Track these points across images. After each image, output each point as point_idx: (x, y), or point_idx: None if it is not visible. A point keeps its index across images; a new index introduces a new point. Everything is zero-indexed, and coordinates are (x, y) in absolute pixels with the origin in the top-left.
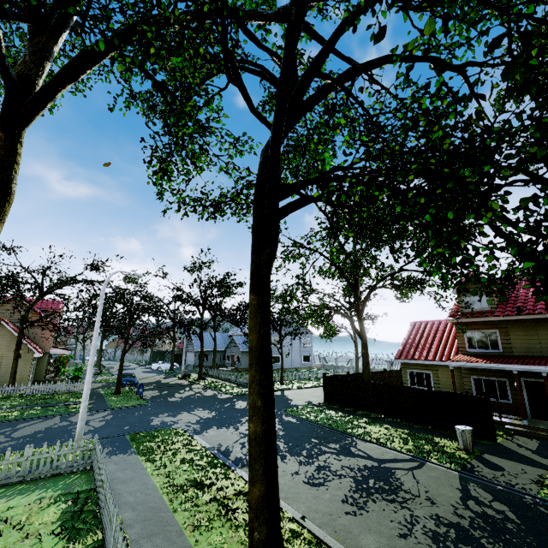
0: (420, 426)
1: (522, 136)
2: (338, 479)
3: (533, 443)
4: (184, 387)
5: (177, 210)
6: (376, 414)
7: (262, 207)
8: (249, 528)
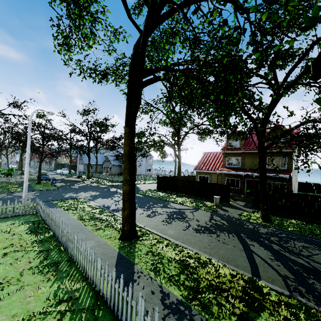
0: (200, 198)
1: (255, 63)
2: (161, 215)
3: (243, 203)
4: (79, 182)
5: (79, 74)
6: (181, 194)
7: (133, 80)
8: (122, 227)
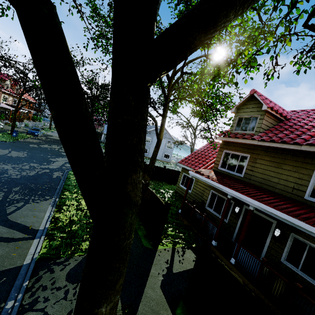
0: None
1: None
2: None
3: (189, 264)
4: None
5: None
6: None
7: None
8: None
